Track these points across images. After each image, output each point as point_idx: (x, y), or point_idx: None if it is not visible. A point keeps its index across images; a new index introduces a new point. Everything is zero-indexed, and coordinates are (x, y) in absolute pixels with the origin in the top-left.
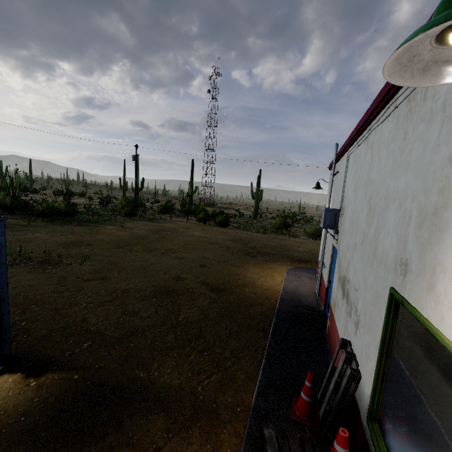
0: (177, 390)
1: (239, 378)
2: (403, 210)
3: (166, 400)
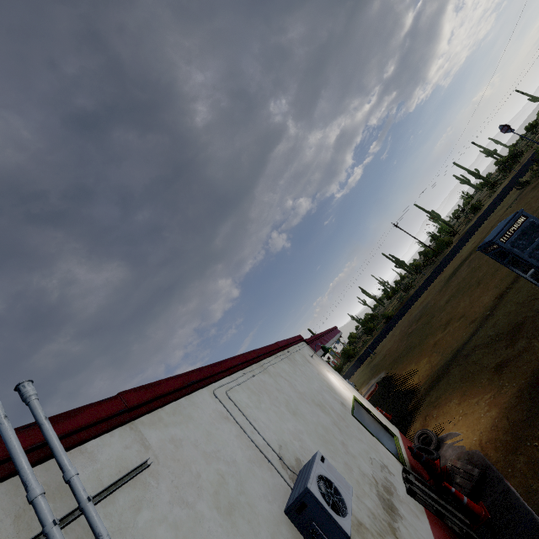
0: (538, 425)
1: (533, 482)
2: (326, 390)
3: (533, 419)
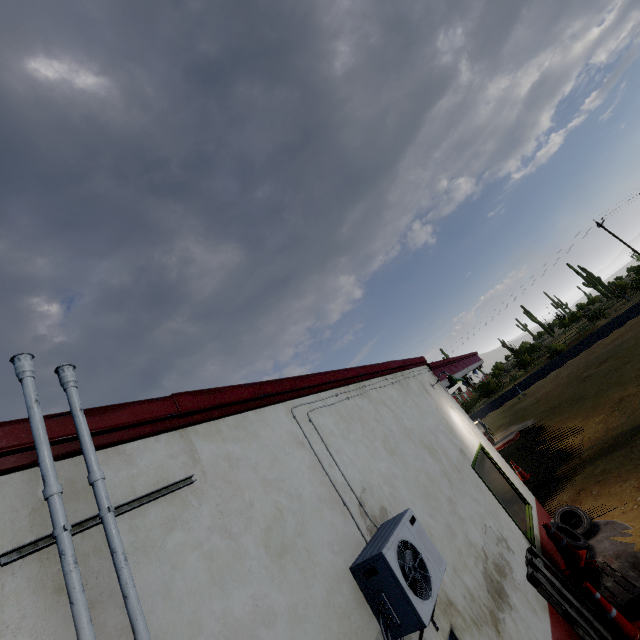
0: None
1: None
2: (442, 431)
3: None
